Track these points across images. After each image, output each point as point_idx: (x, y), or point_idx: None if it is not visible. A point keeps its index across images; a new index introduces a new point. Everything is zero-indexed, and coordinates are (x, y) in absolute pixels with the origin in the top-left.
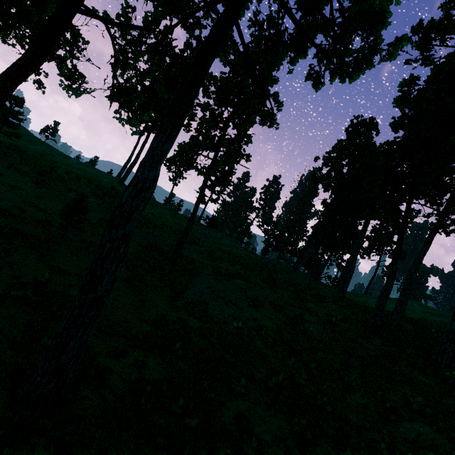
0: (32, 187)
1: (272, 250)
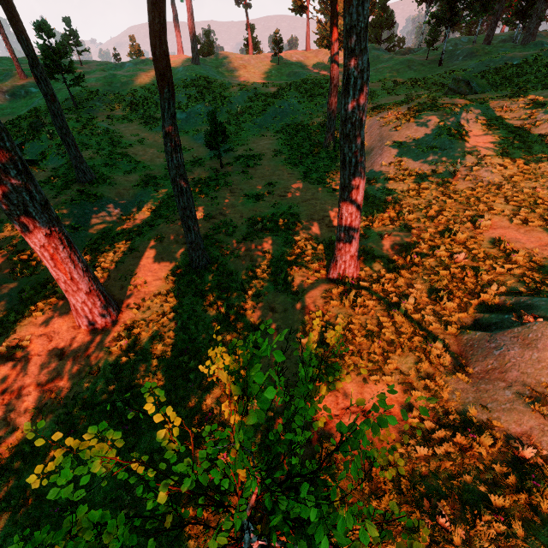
0: (147, 131)
1: (446, 29)
